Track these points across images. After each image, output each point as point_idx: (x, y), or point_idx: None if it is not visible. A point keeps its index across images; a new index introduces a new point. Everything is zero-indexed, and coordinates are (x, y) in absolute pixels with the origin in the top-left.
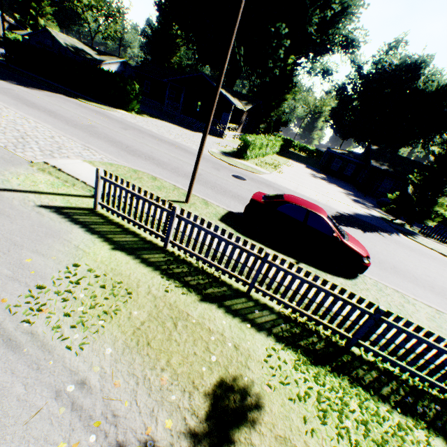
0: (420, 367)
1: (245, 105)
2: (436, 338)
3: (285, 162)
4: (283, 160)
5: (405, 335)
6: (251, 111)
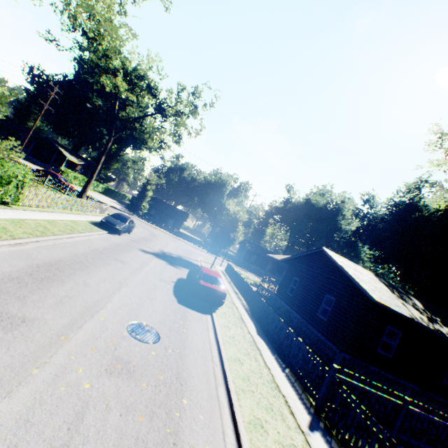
0: (57, 188)
1: (80, 161)
2: (59, 181)
3: (100, 195)
4: (100, 194)
5: (54, 181)
6: (87, 167)
